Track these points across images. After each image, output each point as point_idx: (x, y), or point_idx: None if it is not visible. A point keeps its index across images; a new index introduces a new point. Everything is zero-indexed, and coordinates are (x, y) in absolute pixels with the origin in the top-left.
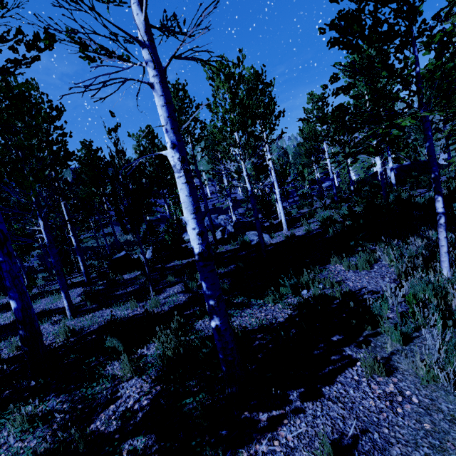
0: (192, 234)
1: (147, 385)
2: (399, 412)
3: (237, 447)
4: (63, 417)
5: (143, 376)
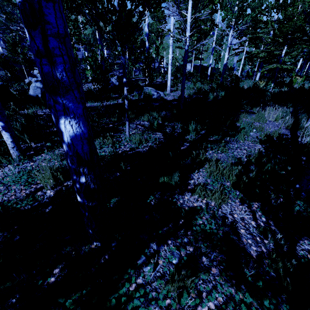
0: None
1: (243, 207)
2: None
3: None
4: (209, 259)
5: (235, 200)
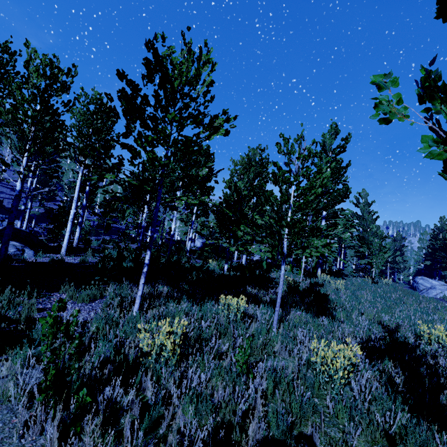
0: None
1: None
2: None
3: None
4: None
5: None
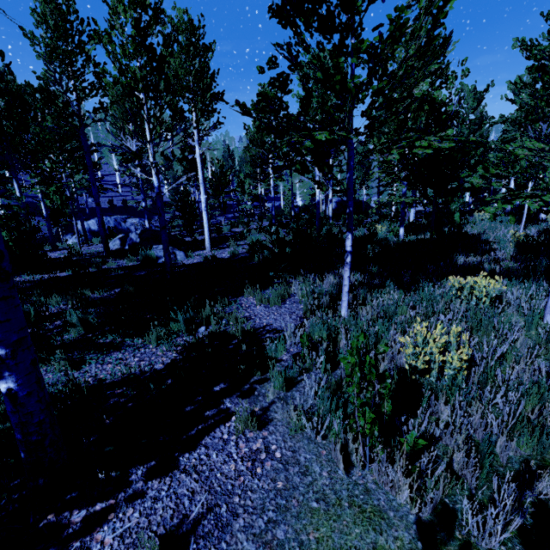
0: None
1: None
2: (258, 472)
3: None
4: None
5: None
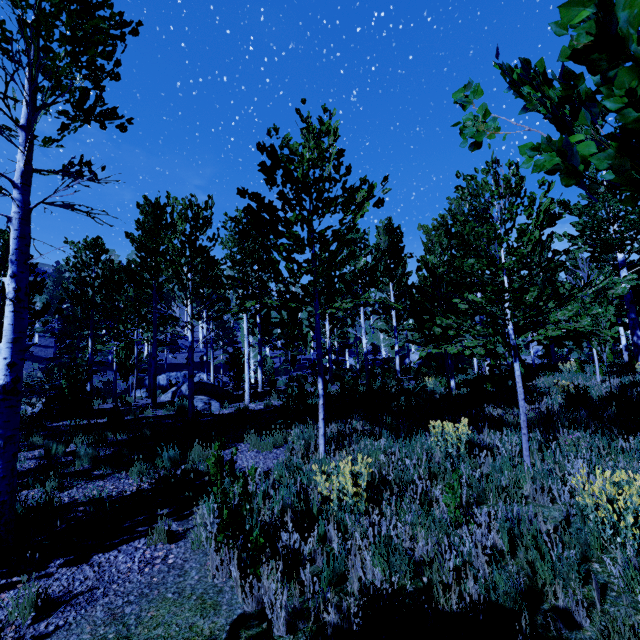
0: (1, 363)
1: None
2: (145, 571)
3: None
4: None
5: None
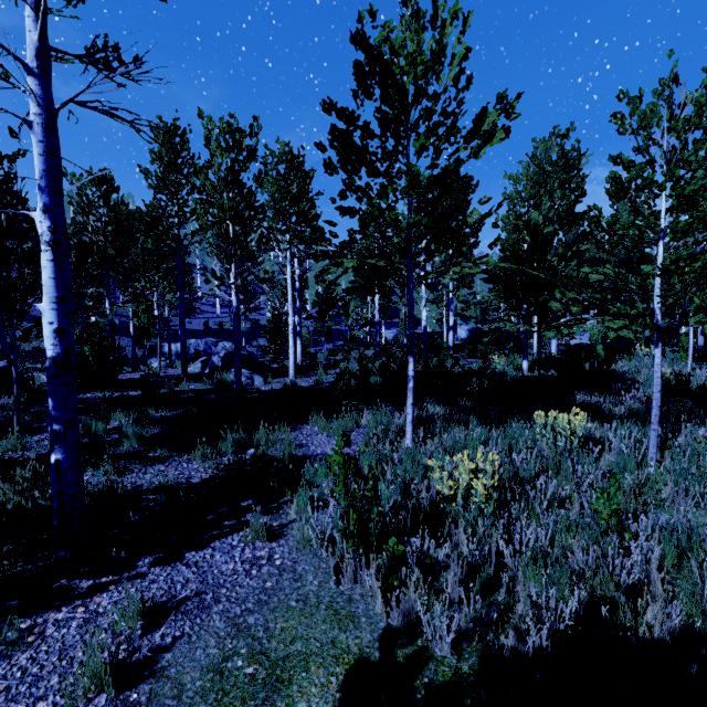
0: (46, 329)
1: None
2: (253, 574)
3: (23, 617)
4: None
5: None
